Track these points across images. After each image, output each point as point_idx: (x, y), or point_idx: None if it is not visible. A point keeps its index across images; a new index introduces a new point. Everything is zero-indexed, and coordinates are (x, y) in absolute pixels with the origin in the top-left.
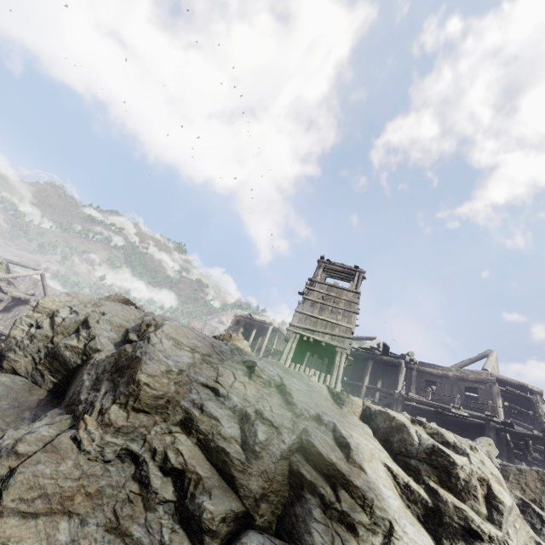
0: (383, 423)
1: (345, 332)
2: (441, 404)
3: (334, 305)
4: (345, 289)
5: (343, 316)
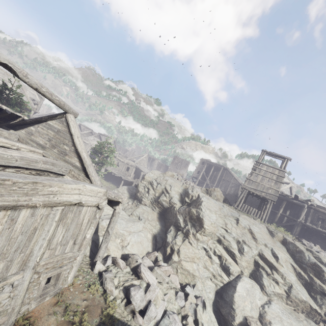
0: (292, 248)
1: (274, 192)
2: (325, 232)
3: (269, 177)
4: (277, 169)
5: (274, 183)
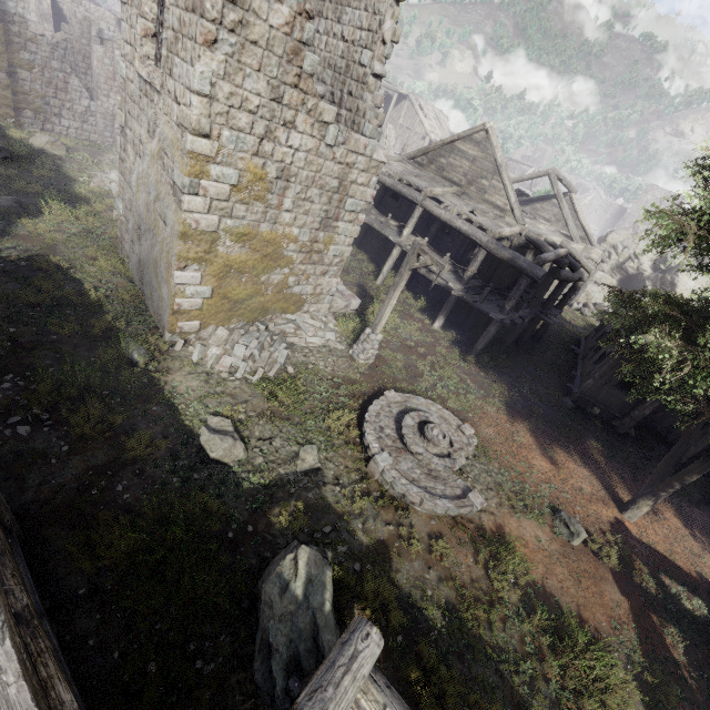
0: None
1: None
2: None
3: None
4: None
5: None
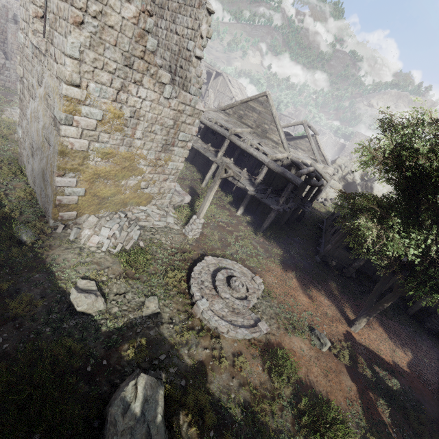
0: None
1: None
2: None
3: None
4: None
5: None
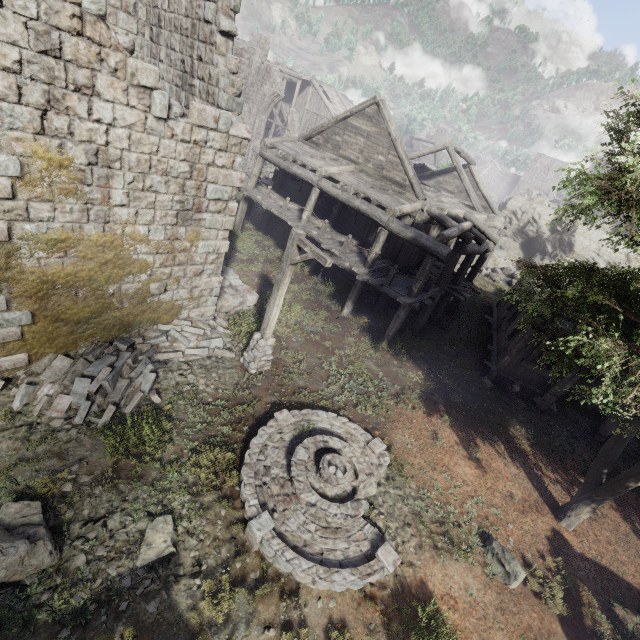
0: None
1: None
2: None
3: None
4: None
5: None
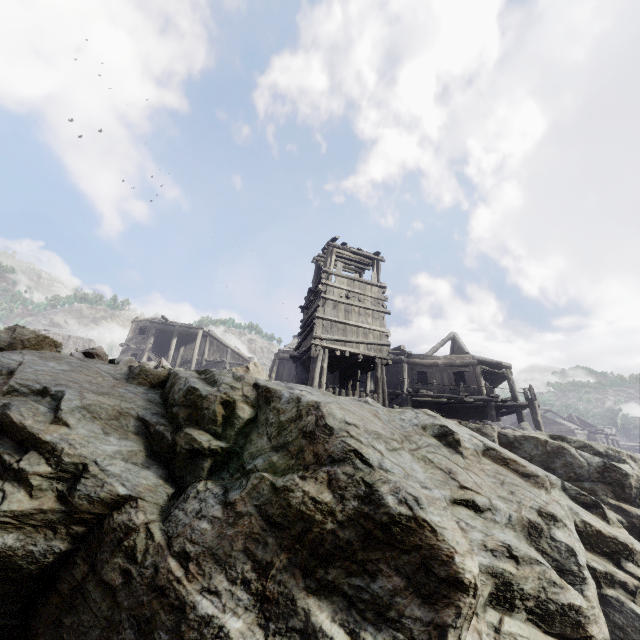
0: (536, 450)
1: (380, 338)
2: (449, 395)
3: (362, 305)
4: (369, 284)
5: (373, 318)
